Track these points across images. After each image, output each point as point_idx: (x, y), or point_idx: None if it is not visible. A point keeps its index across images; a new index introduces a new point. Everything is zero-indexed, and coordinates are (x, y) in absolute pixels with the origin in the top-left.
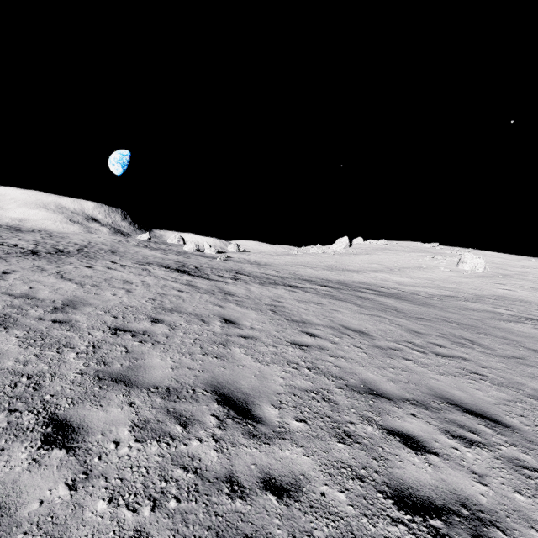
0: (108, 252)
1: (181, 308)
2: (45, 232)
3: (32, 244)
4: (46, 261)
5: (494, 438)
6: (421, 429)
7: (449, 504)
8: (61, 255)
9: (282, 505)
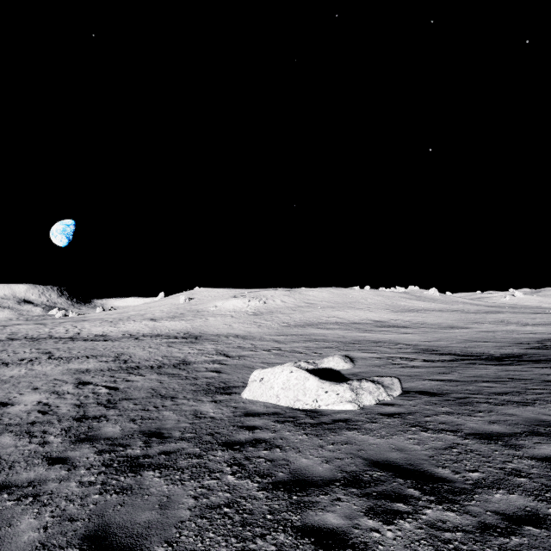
0: None
1: None
2: None
3: None
4: None
5: None
6: None
7: None
8: None
9: None
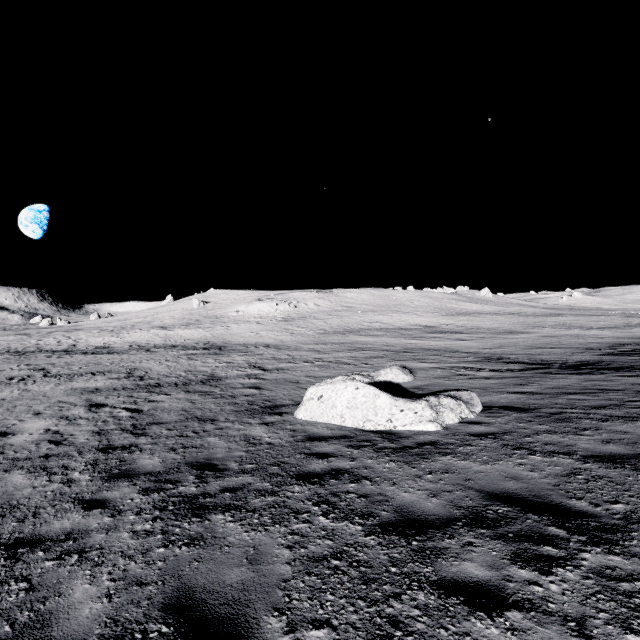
0: None
1: None
2: None
3: None
4: None
5: None
6: None
7: None
8: None
9: None
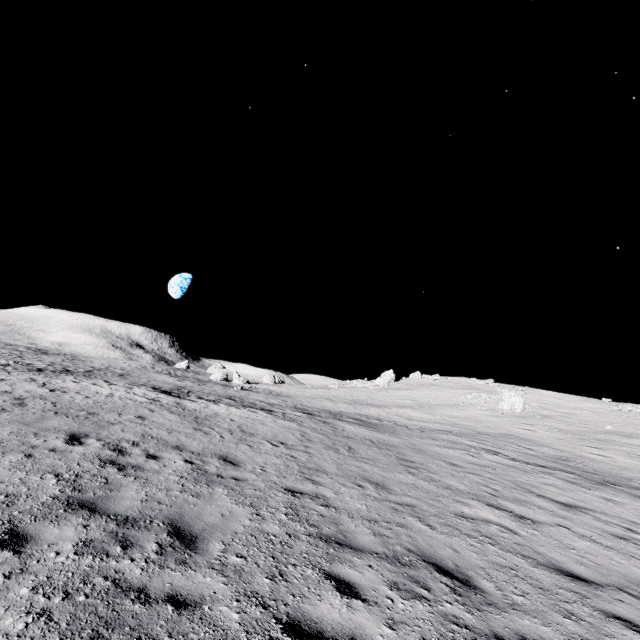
0: (115, 375)
1: (115, 408)
2: (71, 355)
3: (46, 364)
4: (43, 376)
5: (212, 465)
6: (171, 457)
7: (126, 465)
8: (63, 374)
9: (48, 452)
